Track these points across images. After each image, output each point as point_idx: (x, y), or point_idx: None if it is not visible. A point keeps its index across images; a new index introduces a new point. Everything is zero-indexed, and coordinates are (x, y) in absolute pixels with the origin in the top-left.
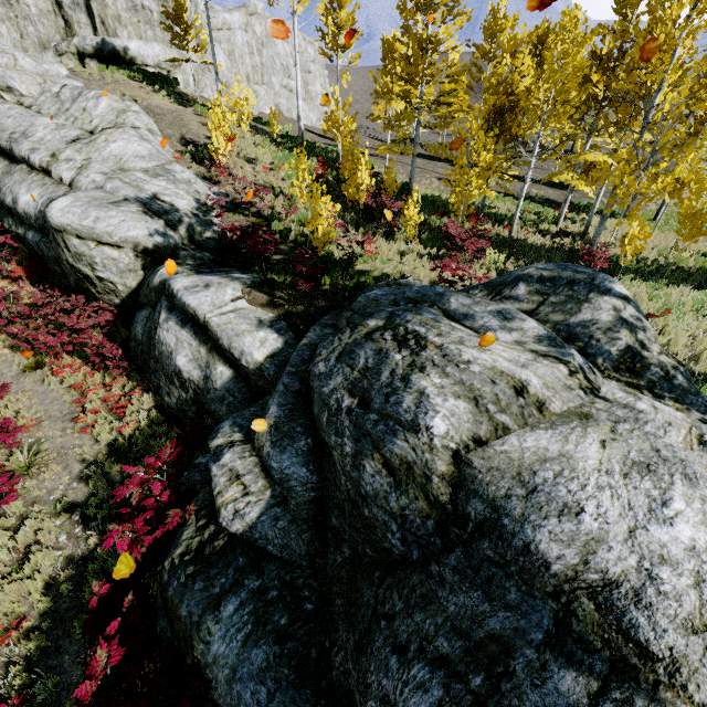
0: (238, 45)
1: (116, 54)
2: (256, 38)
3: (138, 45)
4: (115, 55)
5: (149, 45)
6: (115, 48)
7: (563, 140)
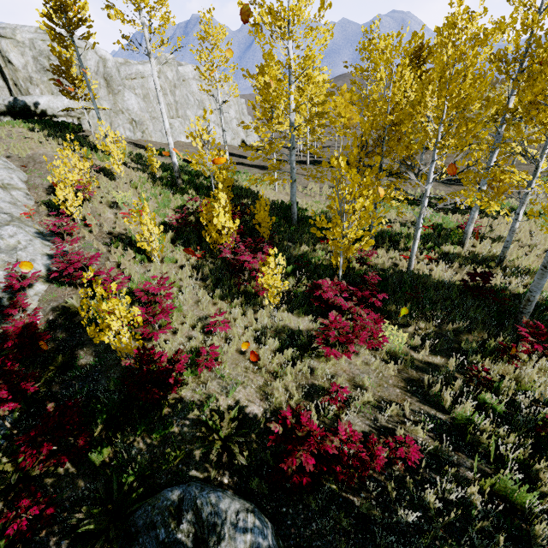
0: (151, 89)
1: (27, 109)
2: (169, 81)
3: (48, 100)
4: (26, 110)
5: (59, 98)
6: (26, 104)
7: (469, 165)
